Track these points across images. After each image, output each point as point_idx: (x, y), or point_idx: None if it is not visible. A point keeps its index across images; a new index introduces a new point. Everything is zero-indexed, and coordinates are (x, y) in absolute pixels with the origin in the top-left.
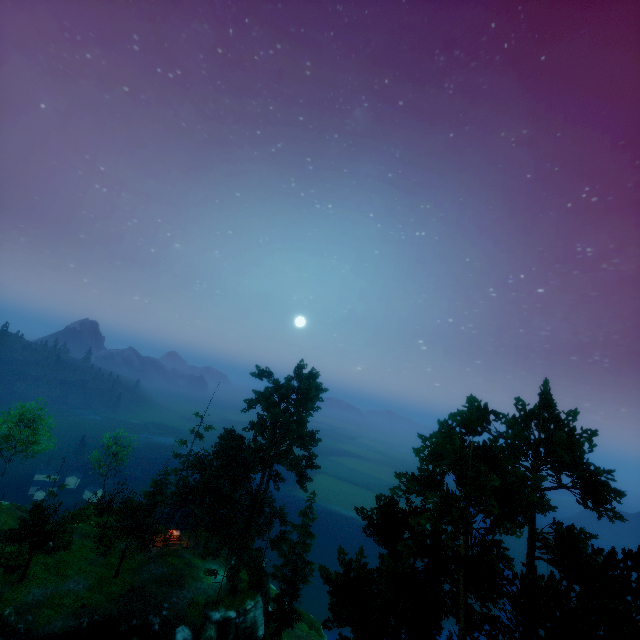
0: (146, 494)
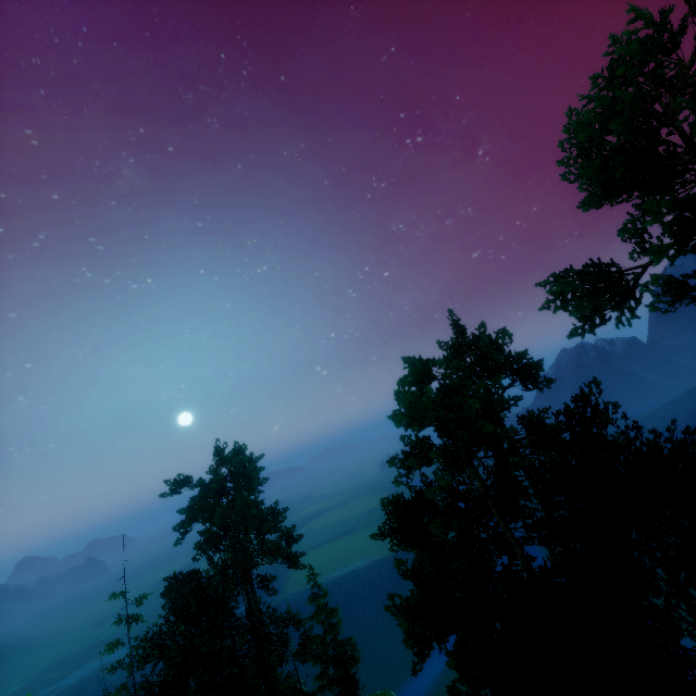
0: None
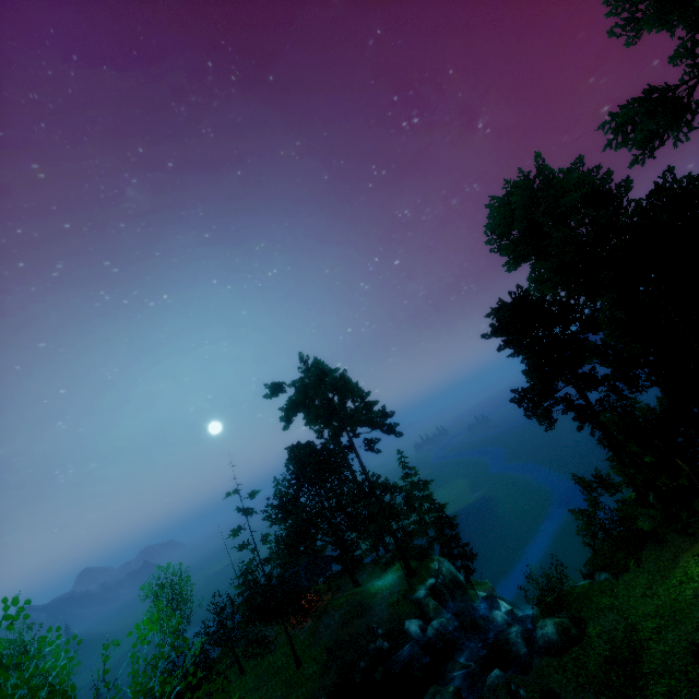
0: (264, 560)
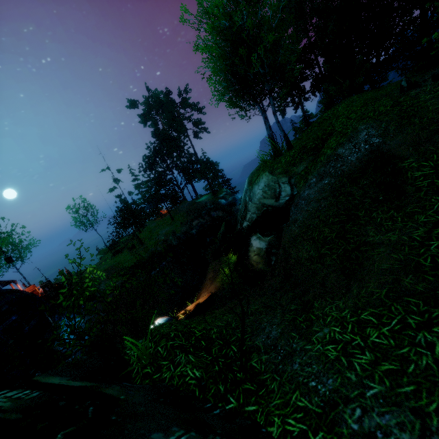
0: (152, 177)
